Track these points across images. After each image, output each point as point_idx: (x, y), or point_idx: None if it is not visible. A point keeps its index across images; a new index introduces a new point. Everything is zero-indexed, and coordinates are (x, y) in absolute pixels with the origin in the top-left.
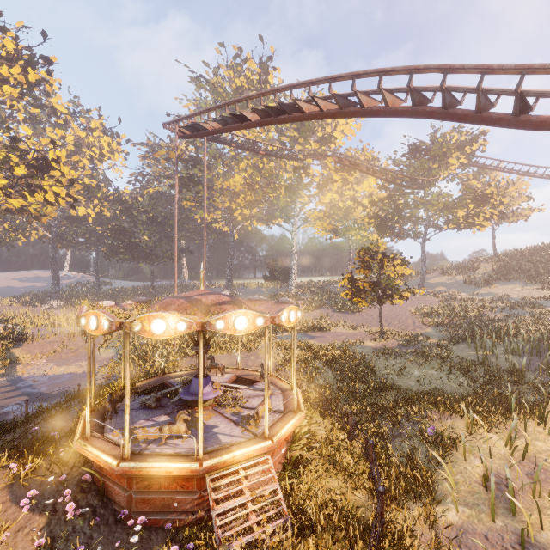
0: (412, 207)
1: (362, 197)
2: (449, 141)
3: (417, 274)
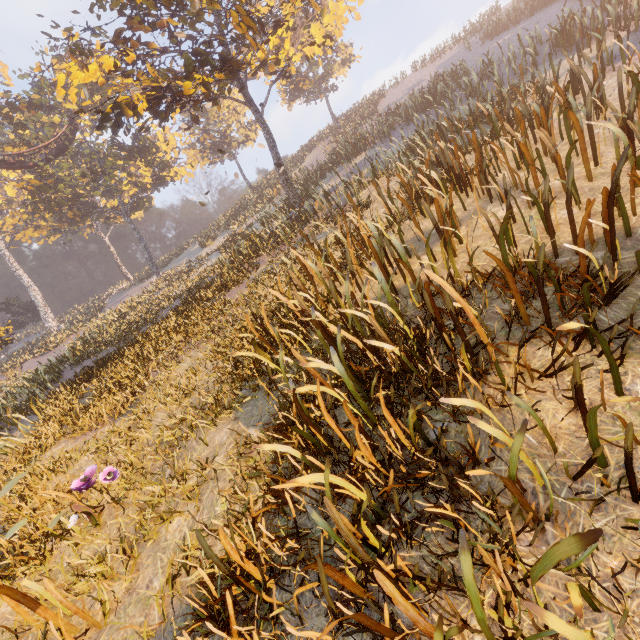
0: (50, 191)
1: (65, 172)
2: (48, 77)
3: (196, 240)
